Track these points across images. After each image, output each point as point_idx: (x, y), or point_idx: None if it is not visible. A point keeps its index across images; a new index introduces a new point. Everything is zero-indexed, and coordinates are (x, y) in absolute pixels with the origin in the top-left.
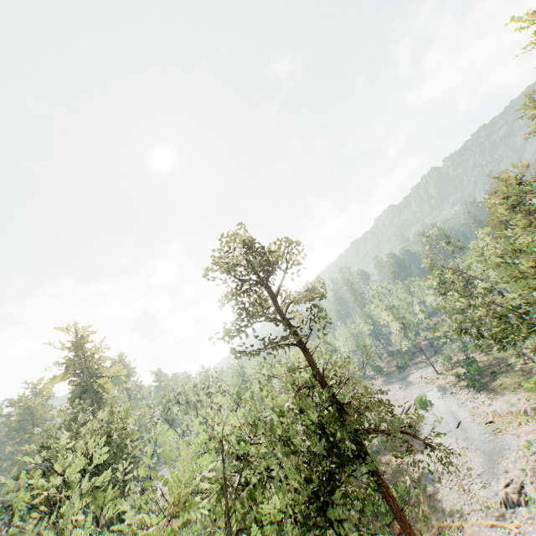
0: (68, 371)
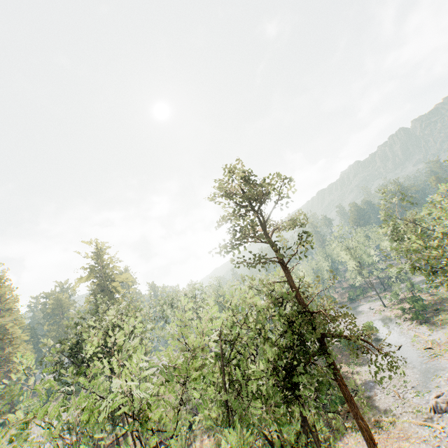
0: (90, 274)
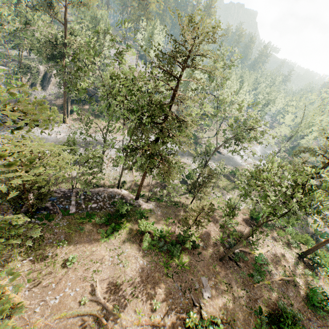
0: None
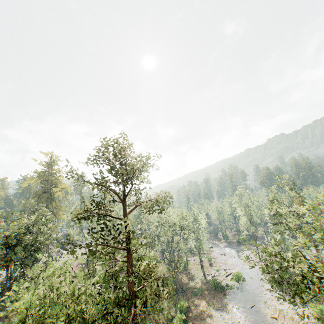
0: (40, 178)
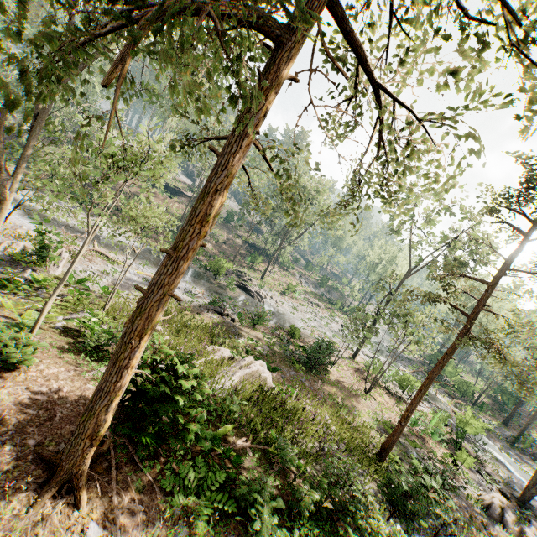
0: None
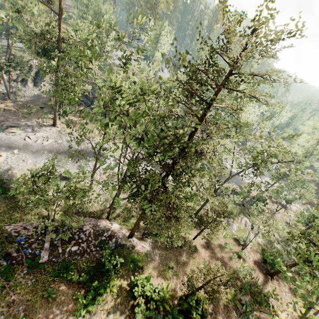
0: None
